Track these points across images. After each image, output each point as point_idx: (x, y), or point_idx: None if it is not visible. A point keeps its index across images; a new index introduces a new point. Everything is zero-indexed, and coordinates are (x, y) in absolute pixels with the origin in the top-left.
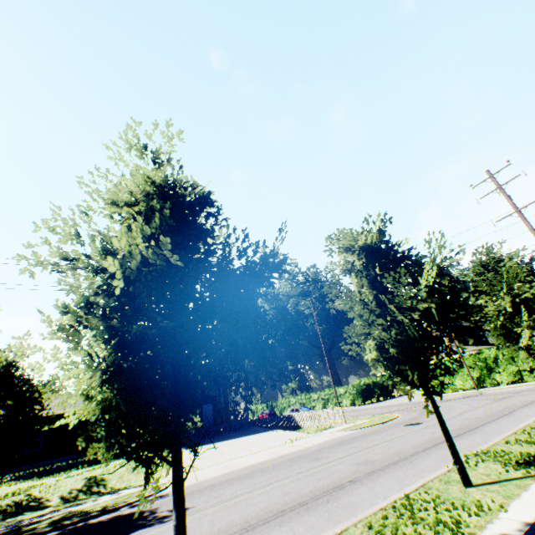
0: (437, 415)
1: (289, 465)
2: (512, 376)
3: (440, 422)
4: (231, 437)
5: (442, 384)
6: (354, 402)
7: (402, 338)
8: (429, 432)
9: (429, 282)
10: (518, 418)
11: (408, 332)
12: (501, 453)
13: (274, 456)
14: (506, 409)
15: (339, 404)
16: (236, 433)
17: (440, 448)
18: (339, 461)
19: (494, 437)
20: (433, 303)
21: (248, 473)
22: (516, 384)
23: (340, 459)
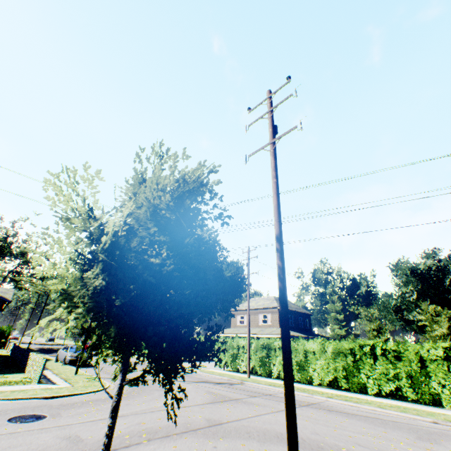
0: None
1: None
2: None
3: None
4: None
5: None
6: None
7: None
8: None
9: None
10: None
11: None
12: None
13: None
14: (151, 433)
15: None
16: None
17: None
18: None
19: None
20: None
21: None
22: (282, 382)
23: None
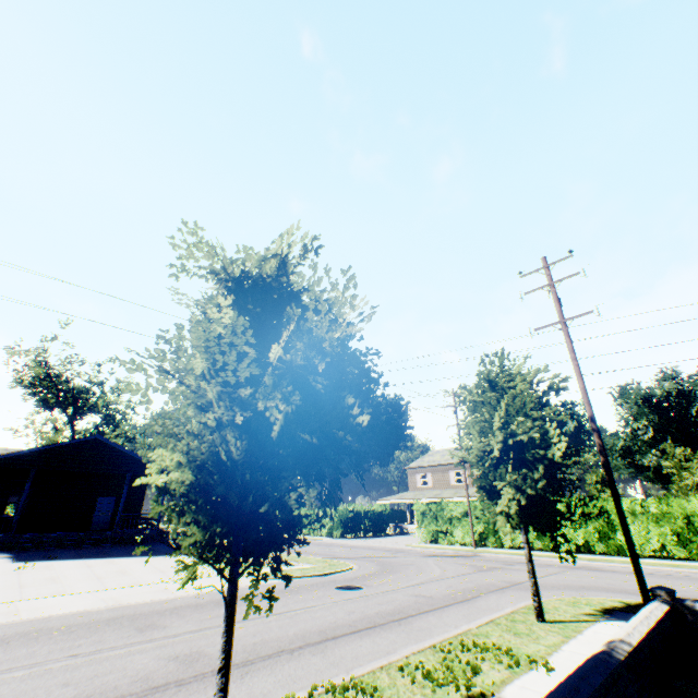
0: (225, 626)
1: (90, 632)
2: (520, 539)
3: (224, 643)
4: (107, 555)
5: (279, 562)
6: (332, 532)
7: (205, 458)
8: (346, 610)
9: (306, 365)
10: (473, 611)
11: (234, 449)
12: (367, 697)
13: (105, 606)
14: (475, 590)
15: (314, 531)
16: (122, 549)
17: (320, 651)
18: (164, 642)
19: (408, 645)
20: (287, 402)
21: (8, 637)
22: (519, 551)
23: (171, 638)
